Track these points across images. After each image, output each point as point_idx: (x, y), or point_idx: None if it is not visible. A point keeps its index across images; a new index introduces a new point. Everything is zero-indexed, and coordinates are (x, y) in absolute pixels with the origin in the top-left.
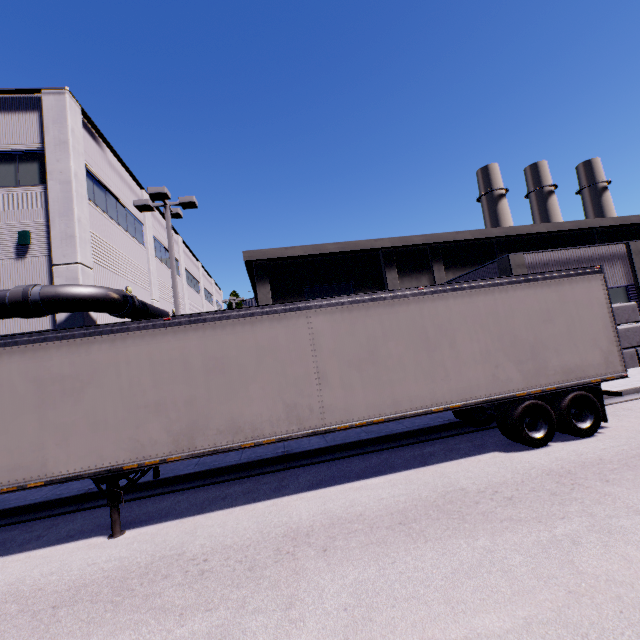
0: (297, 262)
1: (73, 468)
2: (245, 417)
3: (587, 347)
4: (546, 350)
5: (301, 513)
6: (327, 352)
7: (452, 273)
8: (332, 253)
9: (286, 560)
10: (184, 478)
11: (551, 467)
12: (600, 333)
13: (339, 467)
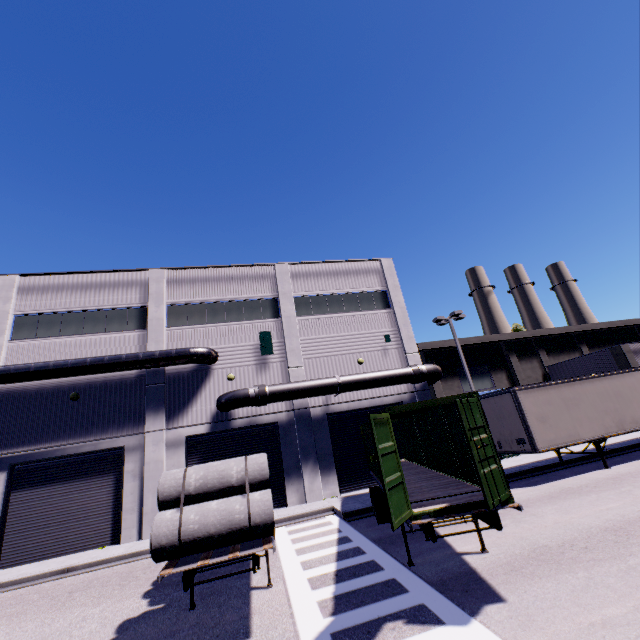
0: (448, 350)
1: (588, 436)
2: (636, 416)
3: None
4: None
5: None
6: None
7: (551, 357)
8: (473, 344)
9: None
10: (574, 460)
11: None
12: None
13: None
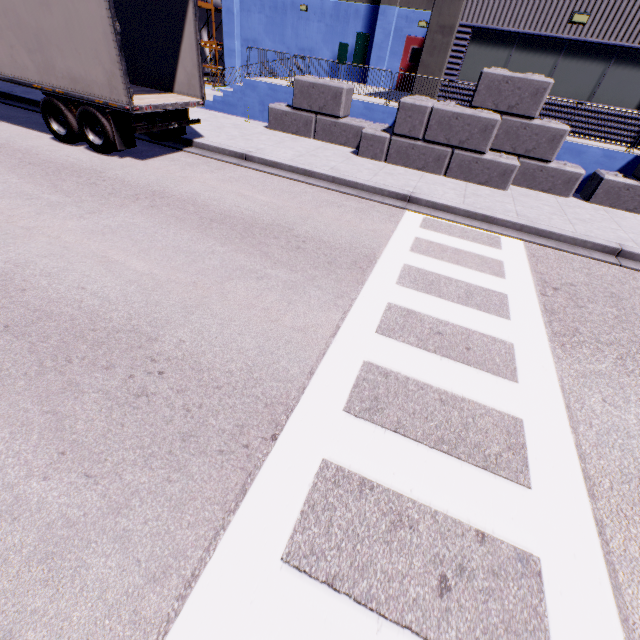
0: None
1: None
2: None
3: (90, 59)
4: (51, 46)
5: None
6: None
7: None
8: None
9: None
10: None
11: (13, 145)
12: (102, 45)
13: (5, 110)
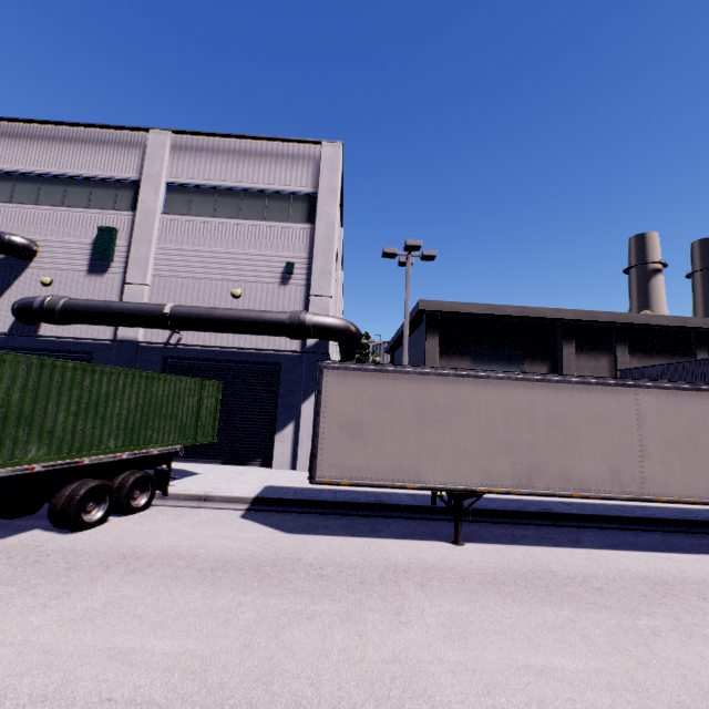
0: (468, 319)
1: (438, 480)
2: (575, 471)
3: None
4: None
5: (632, 566)
6: (650, 429)
7: (637, 358)
8: (508, 316)
9: (673, 597)
10: None
11: None
12: None
13: (617, 536)
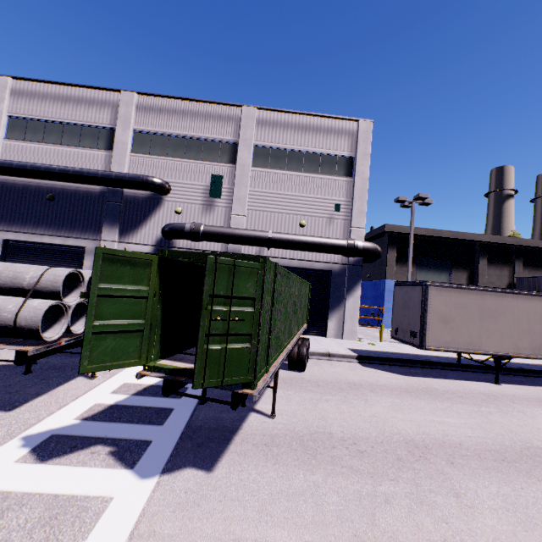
0: (416, 238)
1: (490, 350)
2: None
3: None
4: None
5: None
6: None
7: (527, 270)
8: (444, 237)
9: None
10: (473, 367)
11: None
12: None
13: None
